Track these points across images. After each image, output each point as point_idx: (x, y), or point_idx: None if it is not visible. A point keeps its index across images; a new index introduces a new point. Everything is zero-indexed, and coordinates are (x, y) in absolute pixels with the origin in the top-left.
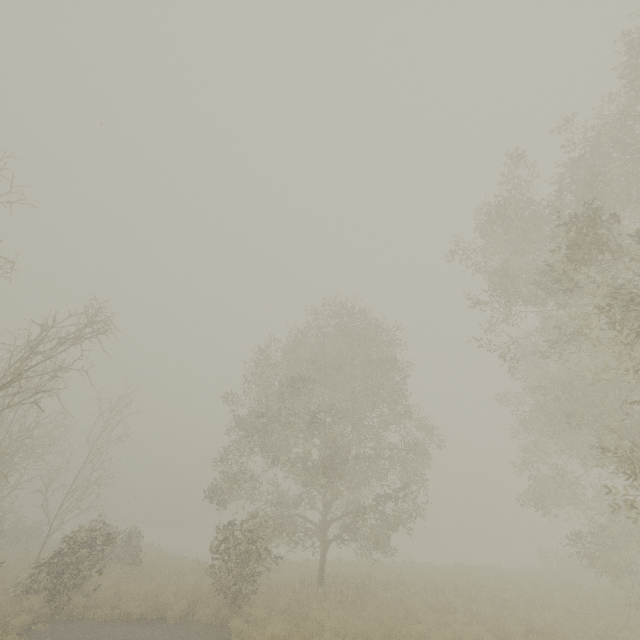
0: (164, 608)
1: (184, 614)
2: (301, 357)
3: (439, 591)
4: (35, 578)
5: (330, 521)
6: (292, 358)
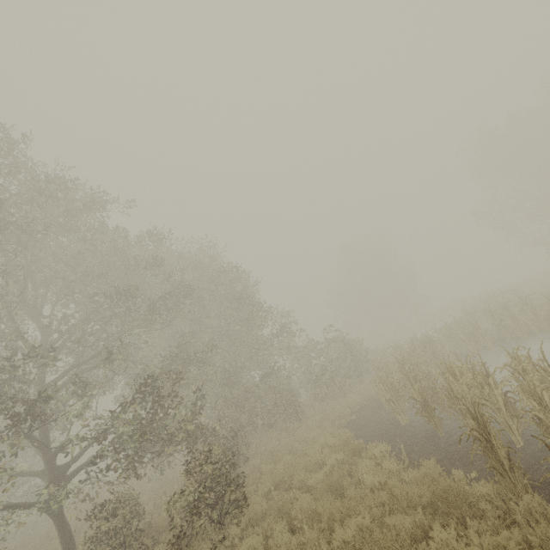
0: None
1: None
2: None
3: None
4: None
5: None
6: None
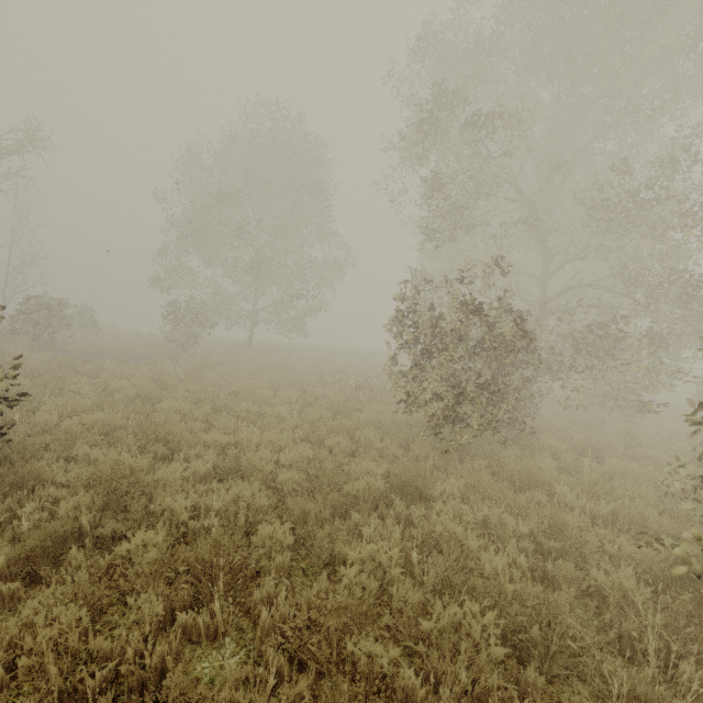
0: (130, 349)
1: (146, 352)
2: (233, 165)
3: (330, 354)
4: (15, 326)
5: (258, 310)
6: (224, 164)
